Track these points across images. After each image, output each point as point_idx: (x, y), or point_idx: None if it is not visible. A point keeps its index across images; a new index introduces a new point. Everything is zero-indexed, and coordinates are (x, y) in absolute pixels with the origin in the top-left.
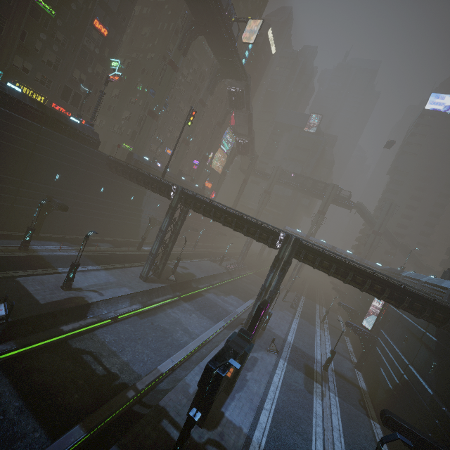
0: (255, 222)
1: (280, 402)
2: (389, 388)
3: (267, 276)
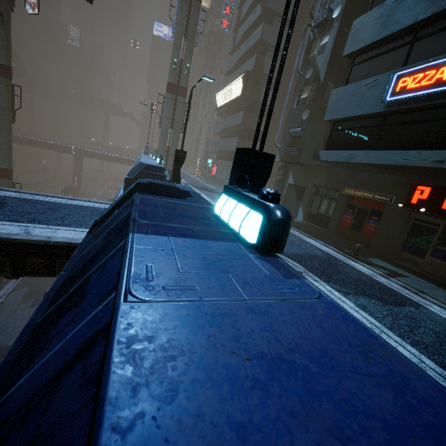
0: (58, 144)
1: None
2: None
3: (74, 166)
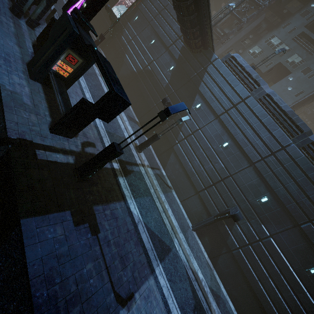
0: None
1: (90, 89)
2: (134, 71)
3: None
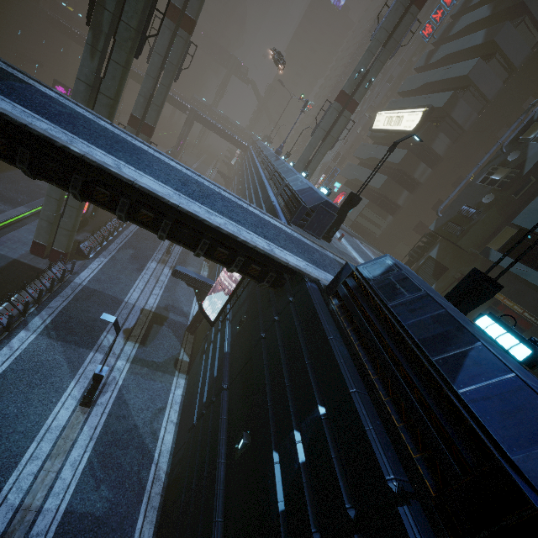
0: (176, 98)
1: None
2: None
3: (183, 128)
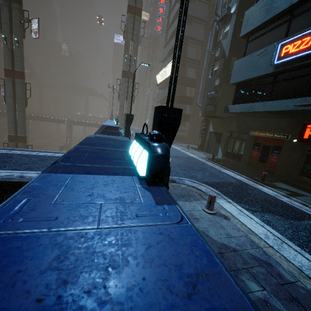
0: (56, 118)
1: None
2: None
3: (67, 131)
